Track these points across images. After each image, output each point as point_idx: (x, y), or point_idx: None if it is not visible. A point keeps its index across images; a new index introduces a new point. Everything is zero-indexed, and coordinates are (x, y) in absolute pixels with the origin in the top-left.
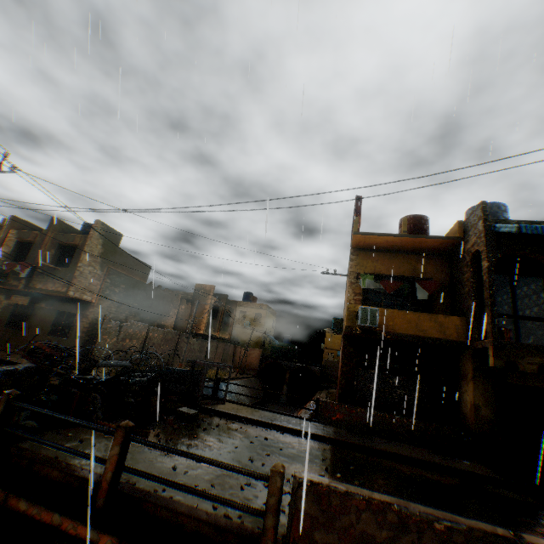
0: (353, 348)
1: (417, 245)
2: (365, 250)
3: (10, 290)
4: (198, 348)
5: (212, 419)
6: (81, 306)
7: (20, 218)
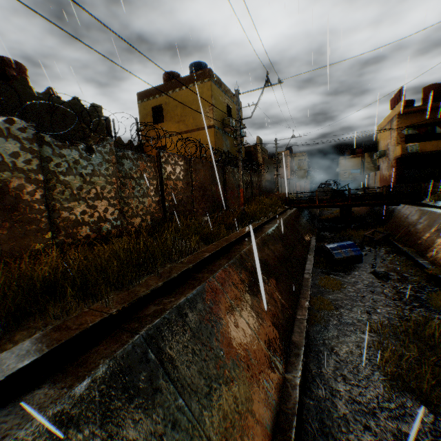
0: (400, 163)
1: (436, 106)
2: (404, 114)
3: None
4: (288, 186)
5: None
6: None
7: None
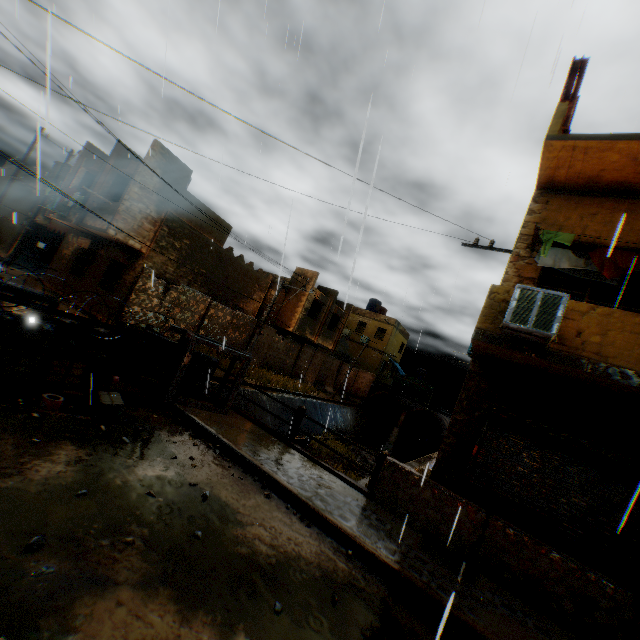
0: (487, 383)
1: None
2: (566, 192)
3: (82, 232)
4: (284, 349)
5: (162, 427)
6: (132, 256)
7: (96, 147)
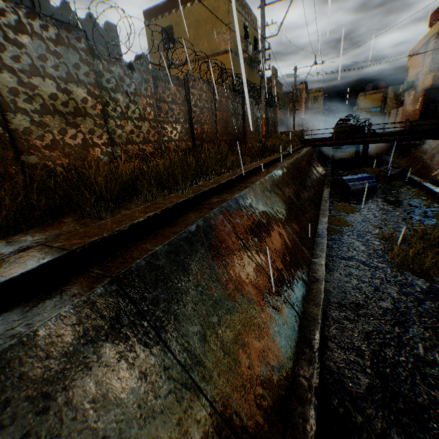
0: (428, 95)
1: None
2: None
3: None
4: (301, 126)
5: None
6: None
7: None
